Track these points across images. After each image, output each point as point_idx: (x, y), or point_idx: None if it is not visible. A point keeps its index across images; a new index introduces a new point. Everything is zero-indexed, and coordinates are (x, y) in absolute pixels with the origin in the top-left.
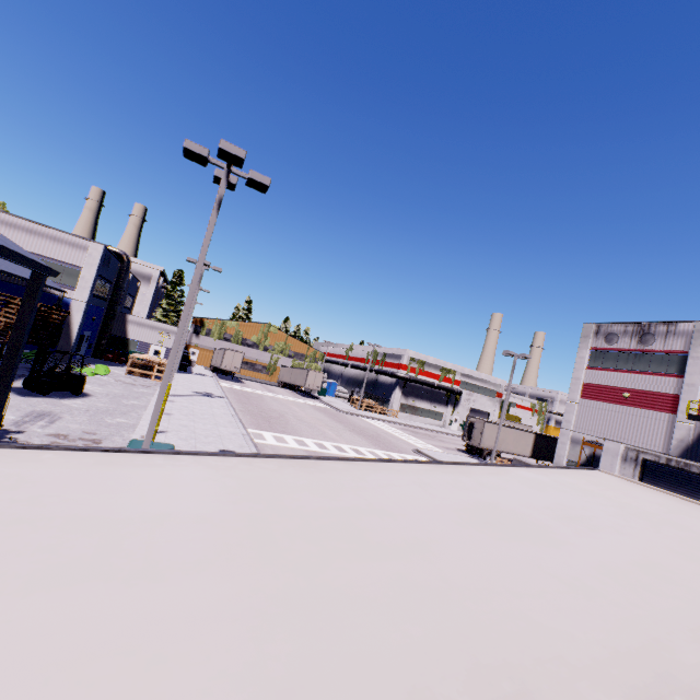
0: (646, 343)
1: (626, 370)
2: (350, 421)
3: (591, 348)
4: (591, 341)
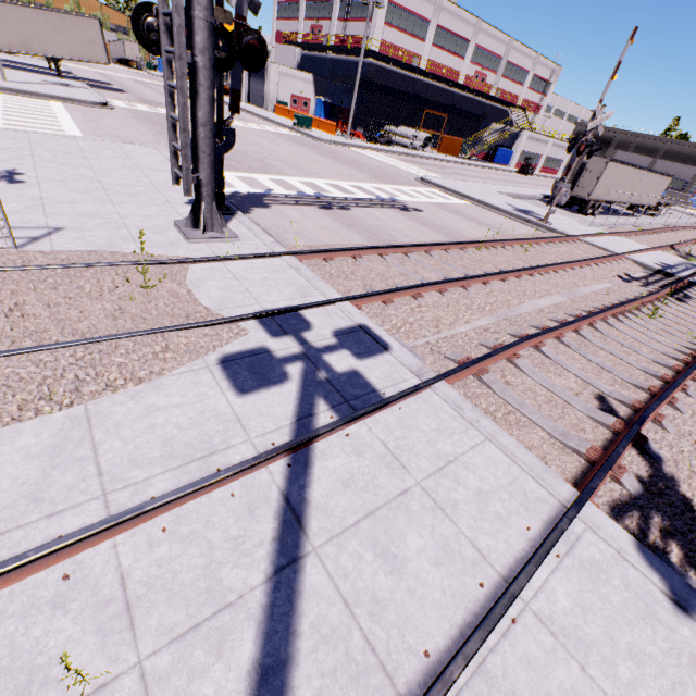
0: None
1: (287, 18)
2: (153, 78)
3: (278, 2)
4: None
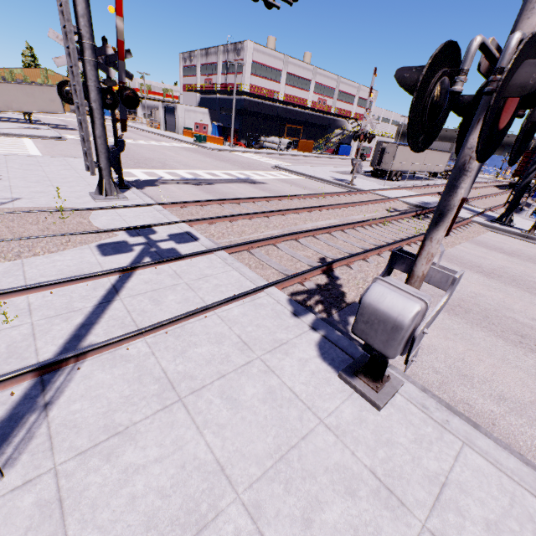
0: (191, 62)
1: (189, 76)
2: None
3: (182, 67)
4: (182, 63)
